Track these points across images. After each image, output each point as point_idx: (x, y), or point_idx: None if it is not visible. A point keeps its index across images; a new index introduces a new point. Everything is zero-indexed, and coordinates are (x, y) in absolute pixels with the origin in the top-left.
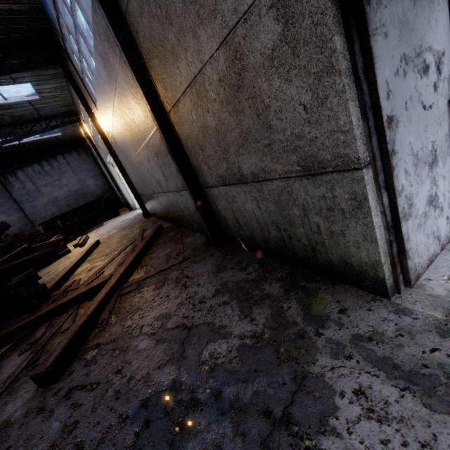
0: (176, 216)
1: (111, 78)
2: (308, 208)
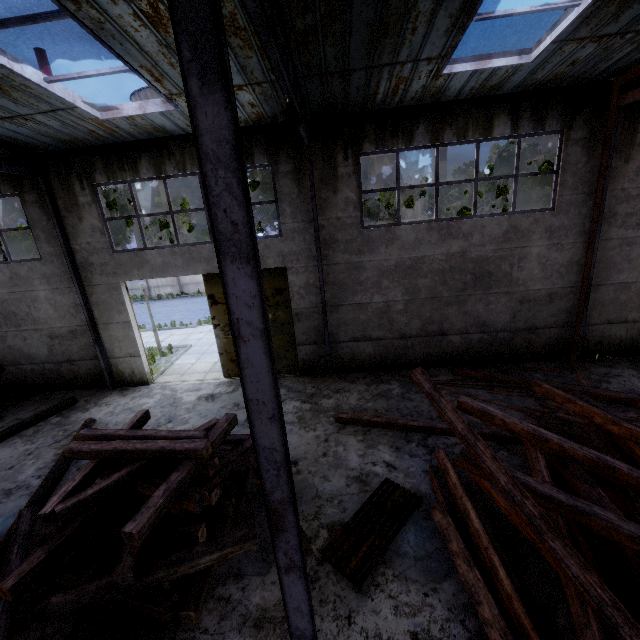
0: (485, 354)
1: (510, 240)
2: None
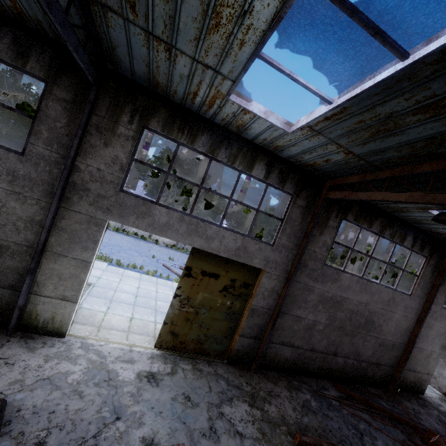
0: (350, 375)
1: (389, 305)
2: (423, 379)
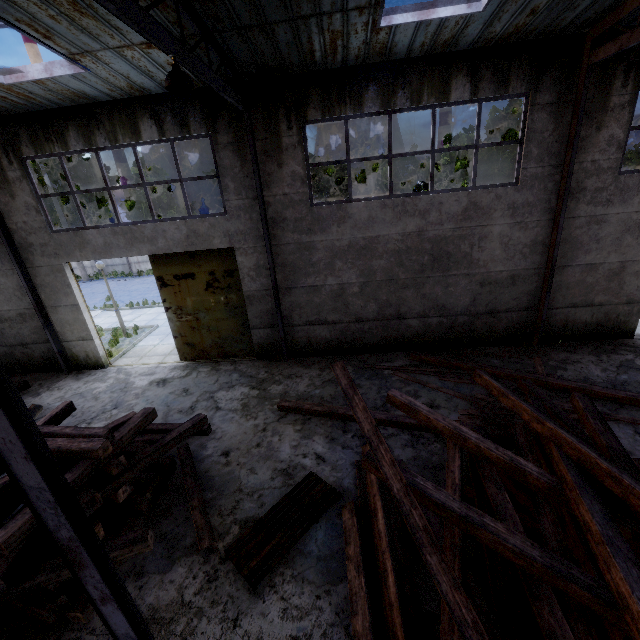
0: (444, 338)
1: (469, 218)
2: (620, 314)
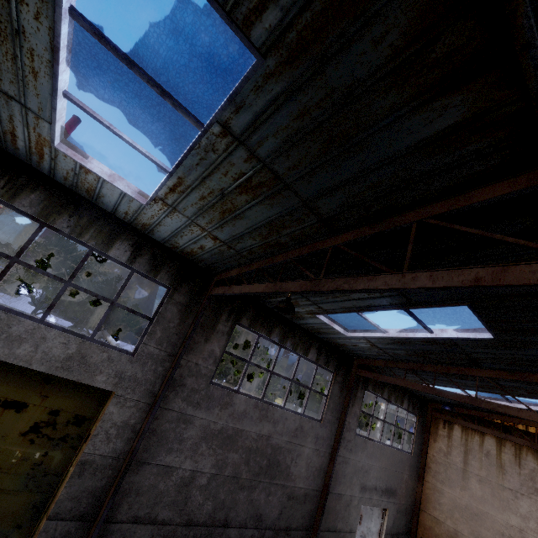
0: None
1: (297, 436)
2: None
